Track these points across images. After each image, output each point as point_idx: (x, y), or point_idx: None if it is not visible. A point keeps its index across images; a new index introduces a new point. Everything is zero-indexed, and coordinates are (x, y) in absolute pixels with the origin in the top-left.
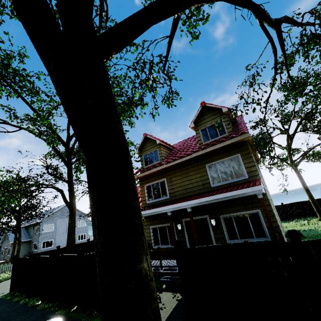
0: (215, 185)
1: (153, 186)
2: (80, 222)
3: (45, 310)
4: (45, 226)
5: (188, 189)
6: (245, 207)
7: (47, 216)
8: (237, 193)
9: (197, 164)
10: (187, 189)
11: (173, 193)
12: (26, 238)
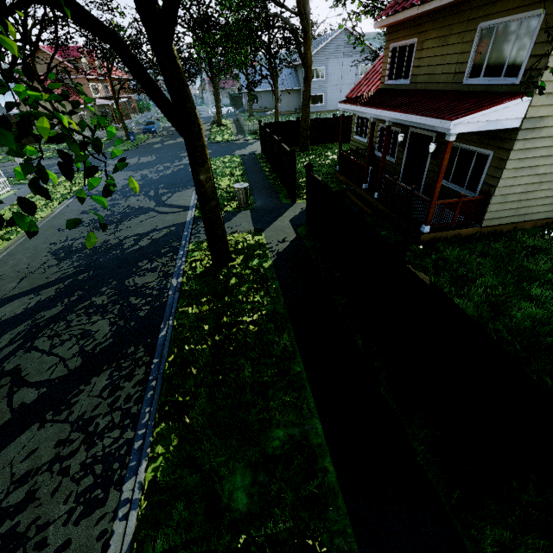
0: (468, 81)
1: (399, 52)
2: (363, 68)
3: (267, 177)
4: (314, 70)
5: (434, 77)
6: (479, 140)
7: (315, 53)
8: (426, 123)
9: (468, 18)
10: (433, 75)
11: (416, 78)
12: (294, 85)
